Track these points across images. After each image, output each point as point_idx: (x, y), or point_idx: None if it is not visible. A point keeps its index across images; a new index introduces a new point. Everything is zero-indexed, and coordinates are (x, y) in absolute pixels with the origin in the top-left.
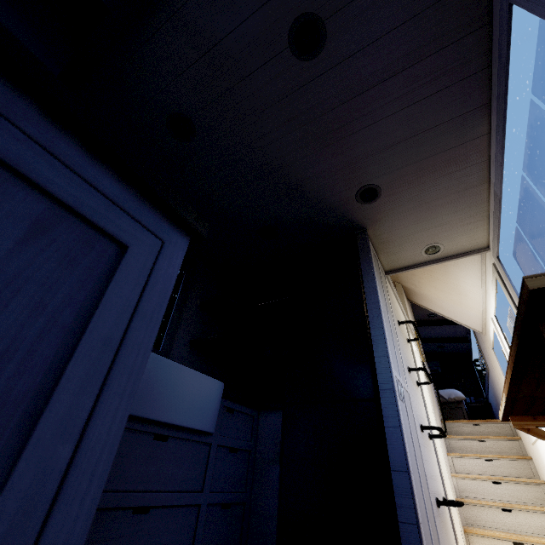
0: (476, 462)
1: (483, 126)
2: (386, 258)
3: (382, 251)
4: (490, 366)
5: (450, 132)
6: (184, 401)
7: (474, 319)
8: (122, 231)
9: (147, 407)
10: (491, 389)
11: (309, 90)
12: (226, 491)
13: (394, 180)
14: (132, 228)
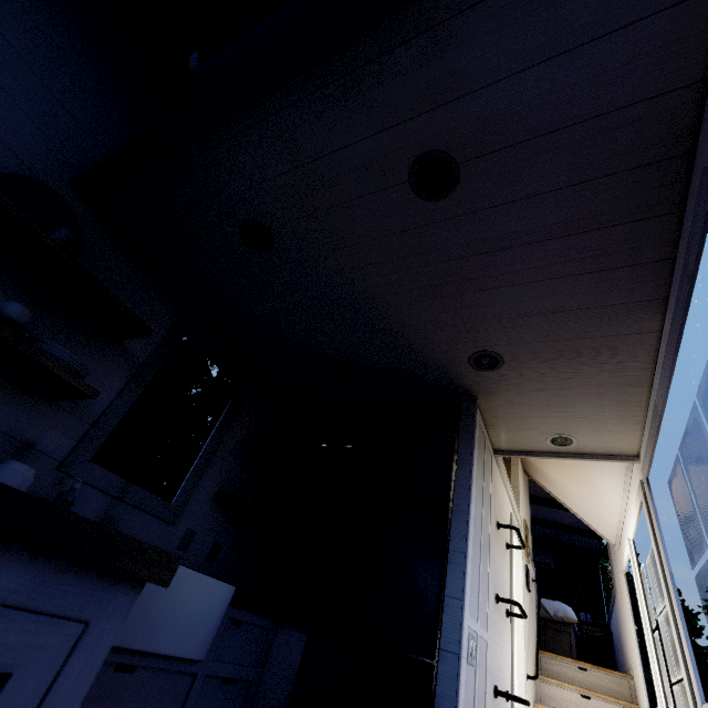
0: None
1: (653, 322)
2: (497, 435)
3: (494, 426)
4: (619, 591)
5: (606, 318)
6: (170, 617)
7: (607, 527)
8: (7, 650)
9: None
10: (615, 617)
11: (427, 233)
12: None
13: (523, 354)
14: (30, 634)
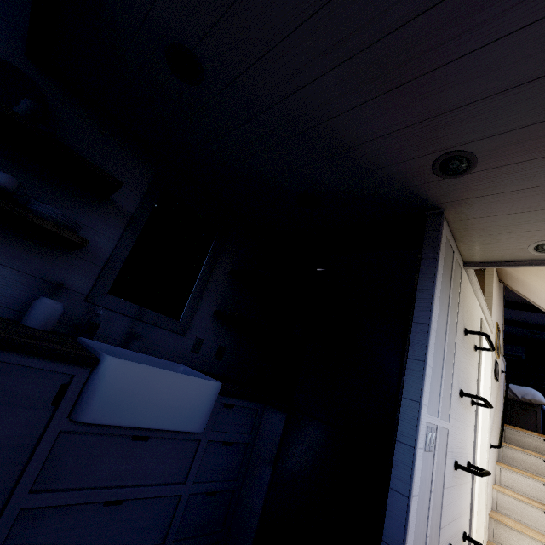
0: (531, 483)
1: None
2: (468, 247)
3: (464, 239)
4: None
5: None
6: (167, 406)
7: None
8: None
9: (120, 416)
10: None
11: None
12: (213, 481)
13: (504, 146)
14: None
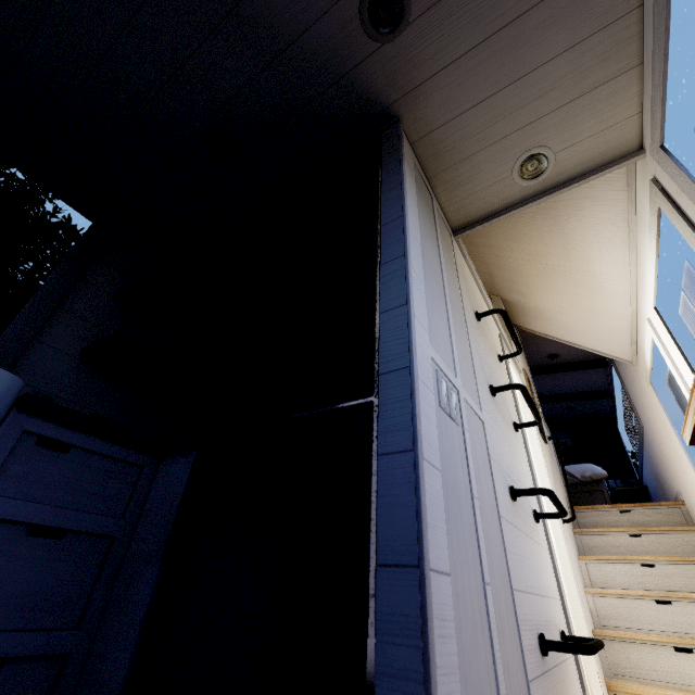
0: (626, 570)
1: None
2: (449, 196)
3: (440, 179)
4: (646, 420)
5: None
6: None
7: (618, 338)
8: None
9: None
10: (648, 461)
11: None
12: None
13: None
14: None
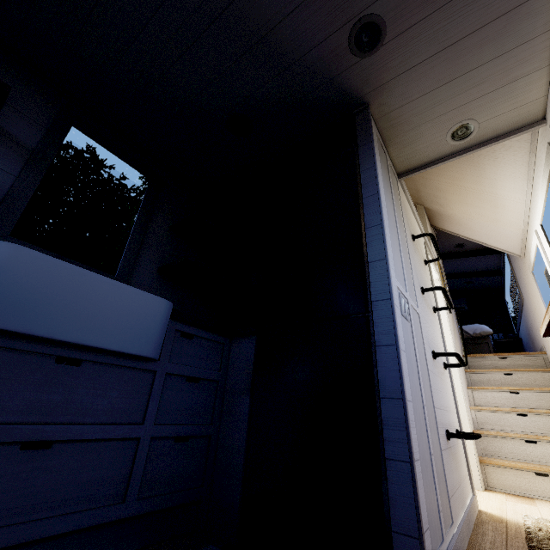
0: (499, 395)
1: None
2: (398, 152)
3: (393, 141)
4: (526, 295)
5: None
6: (101, 318)
7: (512, 239)
8: None
9: (31, 321)
10: (524, 322)
11: None
12: (181, 424)
13: (405, 1)
14: None
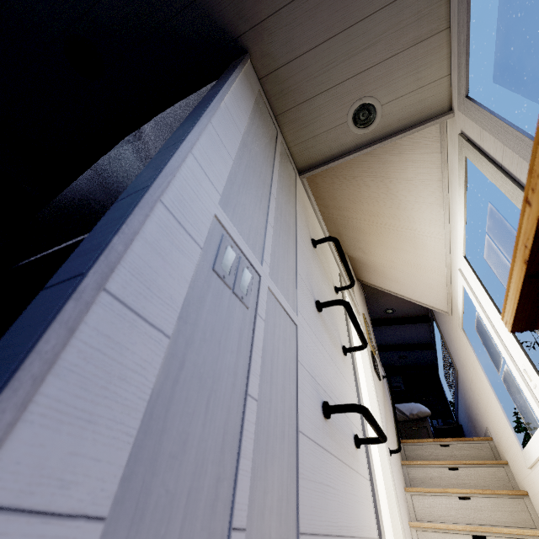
0: (446, 502)
1: None
2: (294, 136)
3: (286, 118)
4: (460, 364)
5: None
6: None
7: (437, 291)
8: None
9: None
10: (462, 402)
11: None
12: None
13: None
14: None
